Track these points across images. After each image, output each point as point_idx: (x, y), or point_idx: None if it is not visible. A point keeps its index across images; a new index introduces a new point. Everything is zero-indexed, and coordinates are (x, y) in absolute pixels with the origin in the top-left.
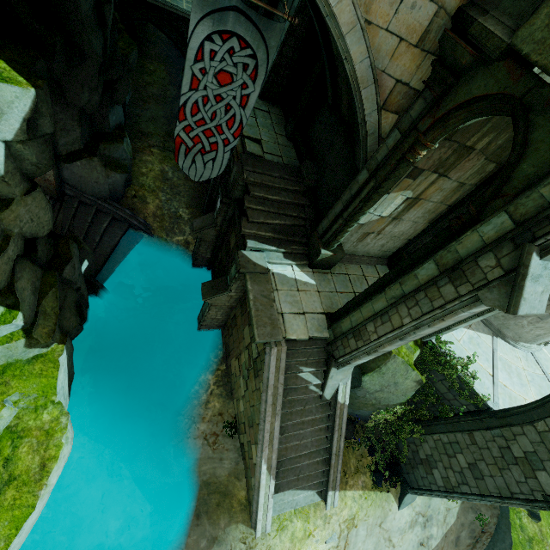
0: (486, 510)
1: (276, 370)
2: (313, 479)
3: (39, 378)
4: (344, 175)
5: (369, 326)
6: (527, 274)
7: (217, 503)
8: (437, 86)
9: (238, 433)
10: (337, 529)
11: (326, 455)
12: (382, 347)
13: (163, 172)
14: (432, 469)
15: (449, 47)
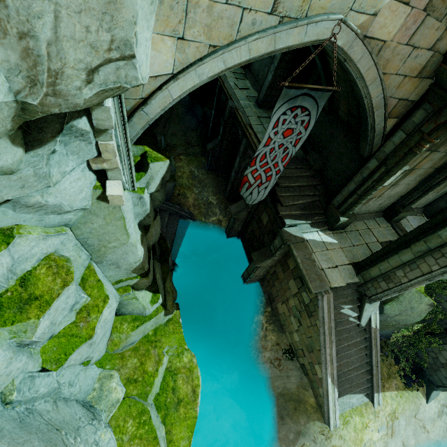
0: None
1: (328, 311)
2: (361, 386)
3: (174, 334)
4: (349, 161)
5: (398, 273)
6: None
7: (295, 407)
8: (437, 102)
9: (296, 357)
10: (384, 421)
11: (368, 367)
12: (412, 287)
13: (191, 172)
14: None
15: (446, 77)
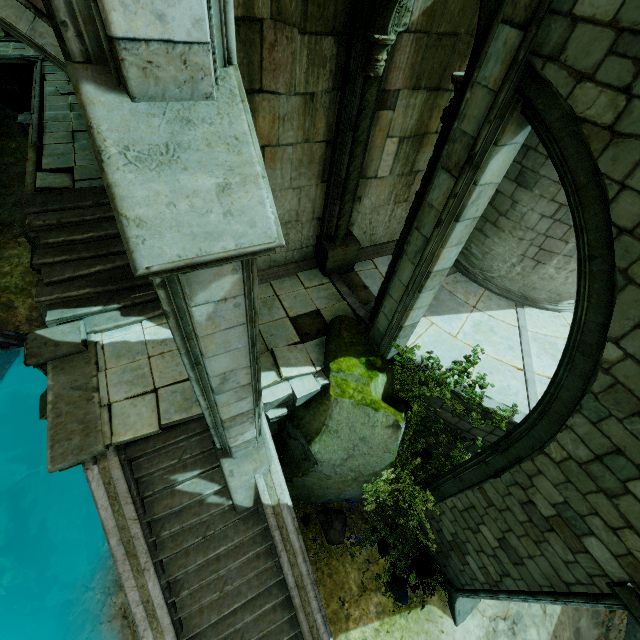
0: None
1: (113, 502)
2: None
3: None
4: None
5: None
6: (99, 151)
7: None
8: None
9: None
10: None
11: (284, 594)
12: (219, 412)
13: None
14: (465, 556)
15: None
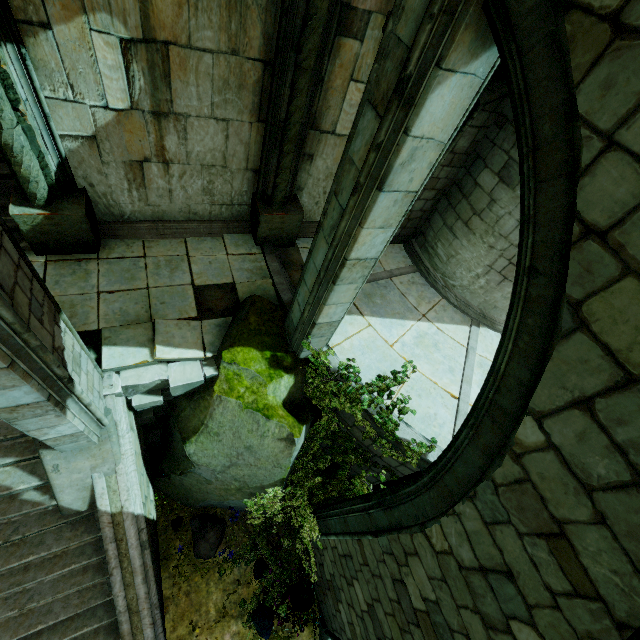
0: None
1: None
2: None
3: None
4: None
5: None
6: None
7: None
8: None
9: None
10: None
11: (111, 617)
12: None
13: None
14: (338, 603)
15: None
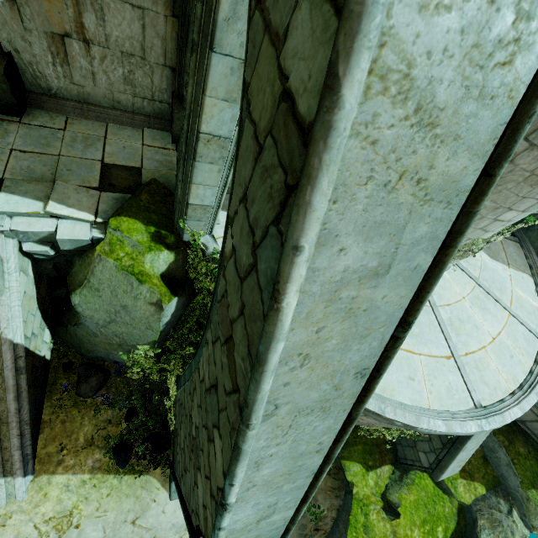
0: (324, 500)
1: None
2: None
3: None
4: None
5: None
6: None
7: None
8: None
9: None
10: (30, 533)
11: None
12: None
13: None
14: (177, 446)
15: None
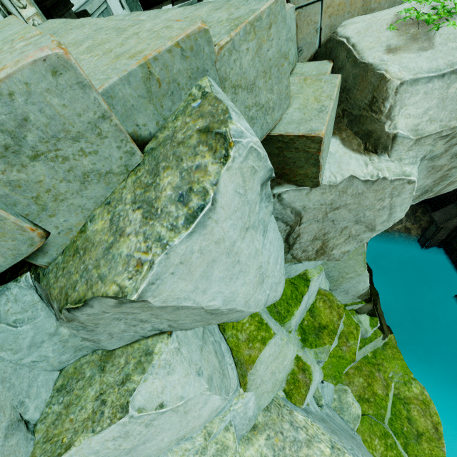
0: None
1: None
2: None
3: (395, 360)
4: None
5: None
6: None
7: None
8: None
9: None
10: None
11: None
12: None
13: None
14: None
15: None
